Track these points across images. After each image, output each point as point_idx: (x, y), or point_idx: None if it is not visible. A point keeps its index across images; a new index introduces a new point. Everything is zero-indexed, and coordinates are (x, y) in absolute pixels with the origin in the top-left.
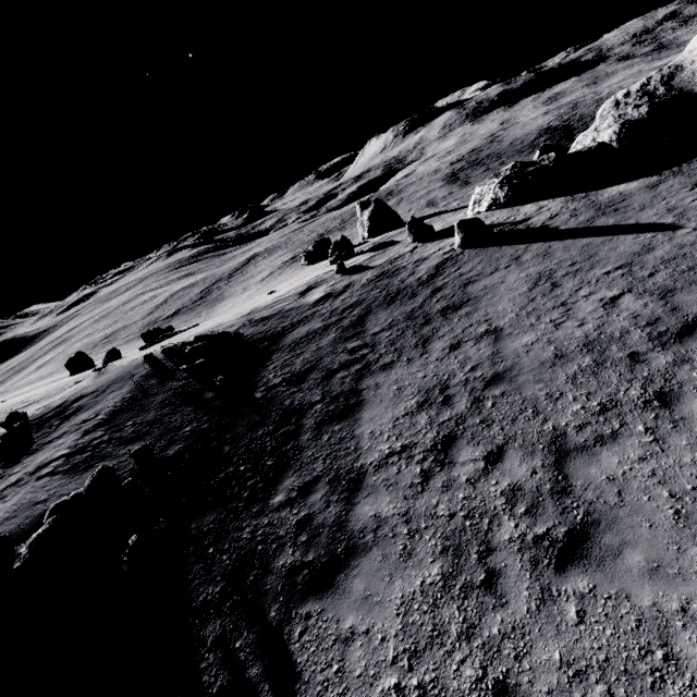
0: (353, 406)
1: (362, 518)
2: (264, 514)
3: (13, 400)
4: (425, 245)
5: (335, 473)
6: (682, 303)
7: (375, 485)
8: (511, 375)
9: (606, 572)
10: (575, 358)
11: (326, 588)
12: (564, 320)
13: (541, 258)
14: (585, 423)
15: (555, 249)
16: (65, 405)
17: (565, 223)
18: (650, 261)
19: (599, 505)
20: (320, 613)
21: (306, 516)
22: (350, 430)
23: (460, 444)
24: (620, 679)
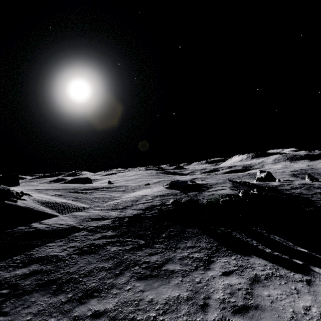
0: None
1: None
2: (317, 206)
3: None
4: (317, 182)
5: None
6: None
7: None
8: None
9: None
10: None
11: None
12: None
13: None
14: None
15: None
16: (204, 183)
17: None
18: None
19: None
20: None
21: None
22: None
23: None
24: None
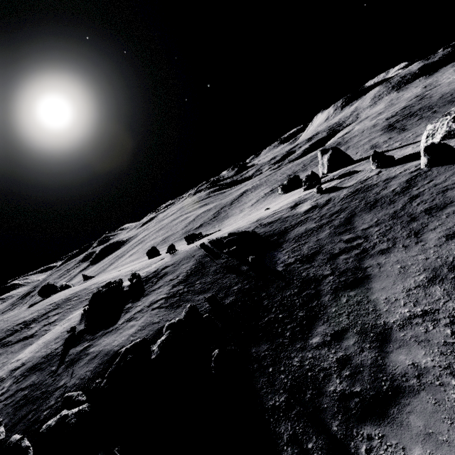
0: (361, 279)
1: (399, 365)
2: (306, 350)
3: (124, 270)
4: (388, 169)
5: (361, 326)
6: None
7: (404, 339)
8: None
9: None
10: None
11: (380, 417)
12: None
13: None
14: None
15: None
16: (158, 271)
17: None
18: None
19: None
20: (382, 438)
21: (344, 356)
22: (364, 296)
23: None
24: None
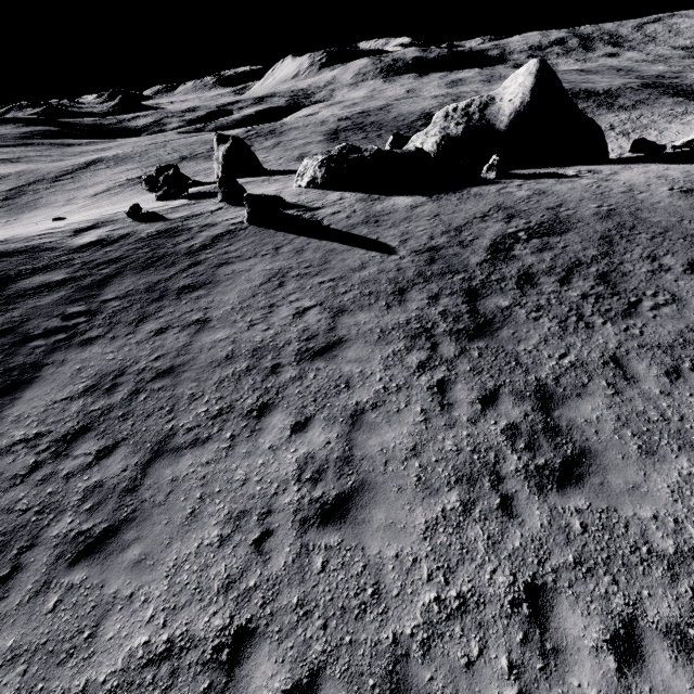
0: (22, 383)
1: None
2: None
3: None
4: (229, 208)
5: None
6: (341, 324)
7: None
8: (181, 370)
9: (105, 565)
10: (238, 362)
11: None
12: (259, 322)
13: (294, 254)
14: (197, 425)
15: (309, 248)
16: None
17: (337, 223)
18: (354, 280)
19: (147, 504)
20: None
21: None
22: None
23: (88, 437)
24: (42, 658)
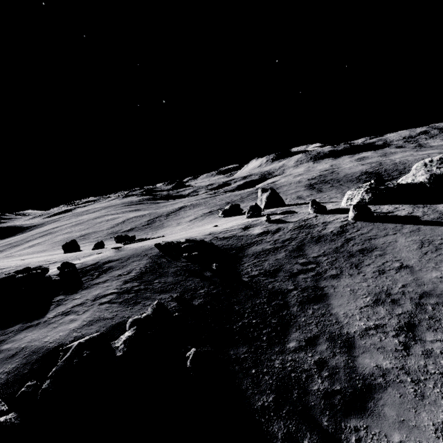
0: (321, 296)
1: (367, 367)
2: (285, 353)
3: (31, 259)
4: (323, 215)
5: (329, 334)
6: None
7: (365, 346)
8: (436, 293)
9: None
10: None
11: (362, 411)
12: None
13: (417, 232)
14: None
15: (424, 229)
16: (99, 264)
17: (422, 217)
18: None
19: None
20: (366, 428)
21: (320, 359)
22: (326, 310)
23: (421, 329)
24: None
